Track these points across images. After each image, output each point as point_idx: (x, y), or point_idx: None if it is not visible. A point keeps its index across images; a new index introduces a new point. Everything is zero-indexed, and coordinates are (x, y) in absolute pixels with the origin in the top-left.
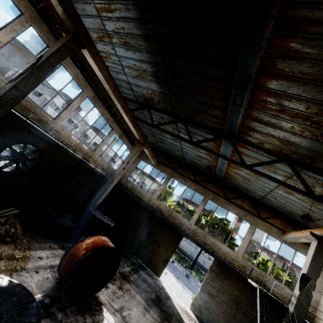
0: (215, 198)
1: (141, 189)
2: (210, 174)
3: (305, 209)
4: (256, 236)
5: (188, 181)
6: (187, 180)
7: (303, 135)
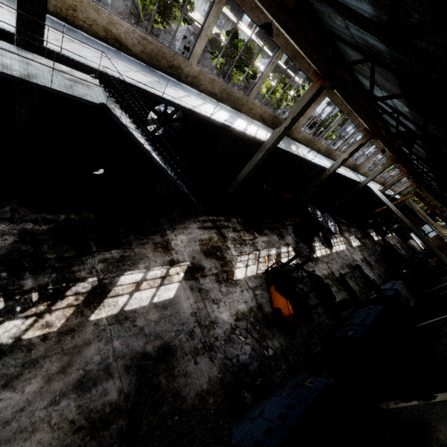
0: None
1: (411, 201)
2: None
3: None
4: None
5: (439, 204)
6: (439, 203)
7: None
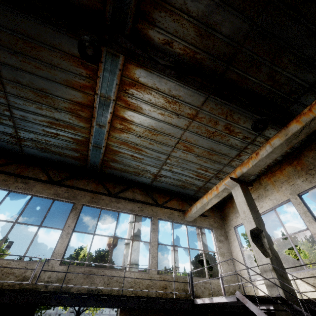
0: (94, 199)
1: None
2: (79, 165)
3: (200, 170)
4: (133, 258)
5: (35, 184)
6: (32, 183)
7: (229, 2)
